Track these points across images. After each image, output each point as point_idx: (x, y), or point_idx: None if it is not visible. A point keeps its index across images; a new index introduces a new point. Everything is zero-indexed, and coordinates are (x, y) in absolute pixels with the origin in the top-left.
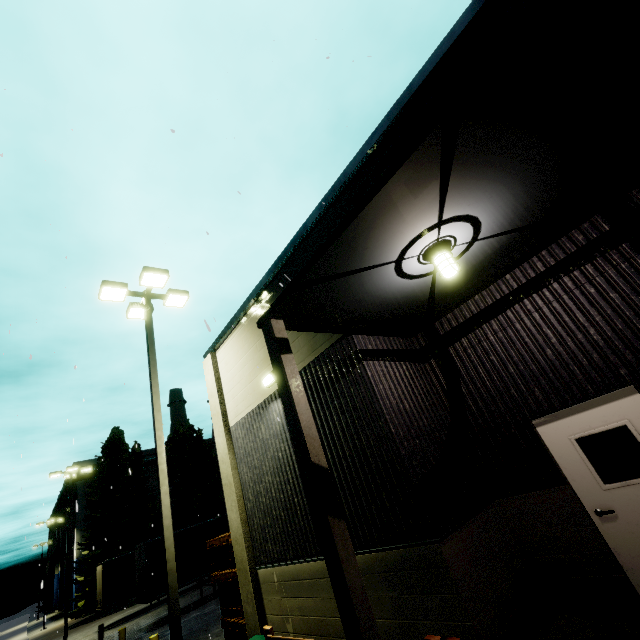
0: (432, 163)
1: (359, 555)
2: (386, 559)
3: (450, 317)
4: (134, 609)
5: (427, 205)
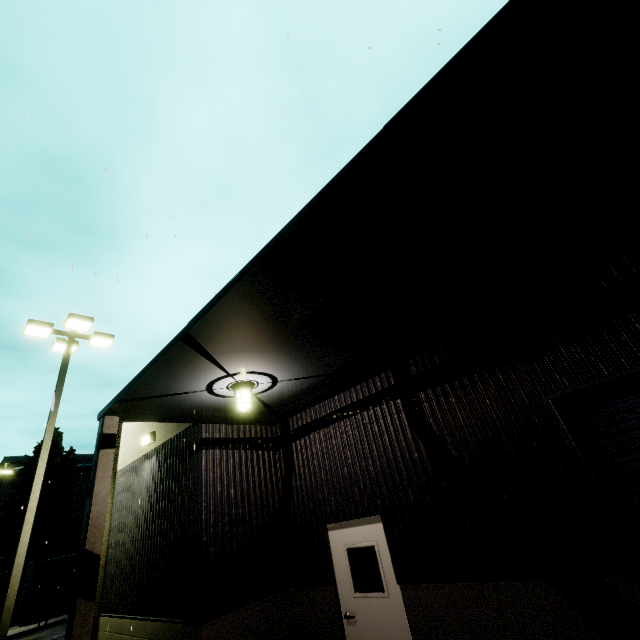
0: (191, 353)
1: (160, 622)
2: (173, 630)
3: (298, 417)
4: (21, 628)
5: (208, 368)
